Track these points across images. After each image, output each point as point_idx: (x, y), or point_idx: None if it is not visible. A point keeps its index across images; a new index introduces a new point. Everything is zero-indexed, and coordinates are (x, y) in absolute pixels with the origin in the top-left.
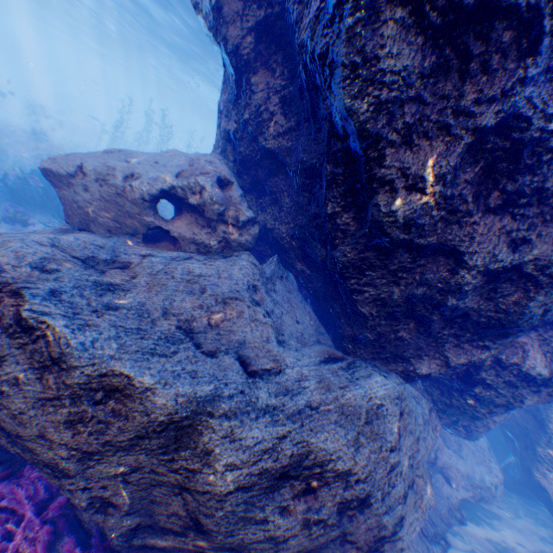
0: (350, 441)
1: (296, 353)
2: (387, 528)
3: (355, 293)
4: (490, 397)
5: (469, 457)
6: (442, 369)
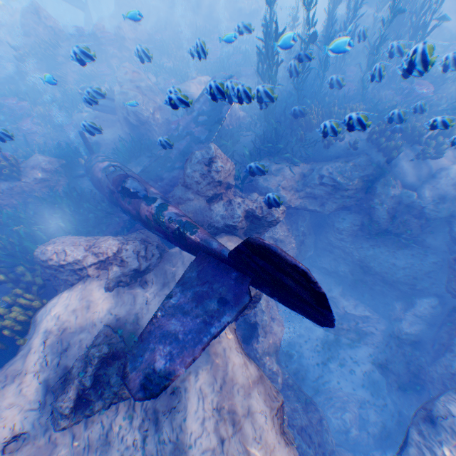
0: None
1: None
2: None
3: None
4: None
5: None
6: None
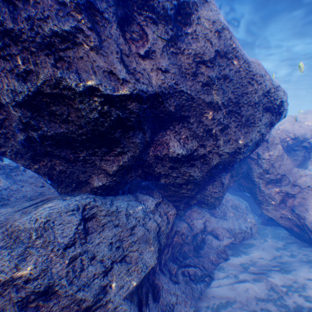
0: (15, 256)
1: (5, 209)
2: (88, 300)
3: (4, 156)
4: (173, 181)
5: (231, 217)
6: (109, 178)
